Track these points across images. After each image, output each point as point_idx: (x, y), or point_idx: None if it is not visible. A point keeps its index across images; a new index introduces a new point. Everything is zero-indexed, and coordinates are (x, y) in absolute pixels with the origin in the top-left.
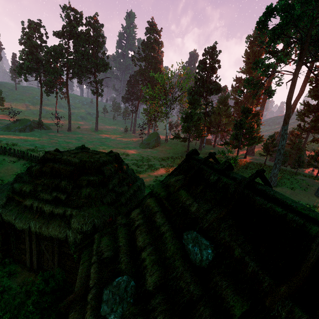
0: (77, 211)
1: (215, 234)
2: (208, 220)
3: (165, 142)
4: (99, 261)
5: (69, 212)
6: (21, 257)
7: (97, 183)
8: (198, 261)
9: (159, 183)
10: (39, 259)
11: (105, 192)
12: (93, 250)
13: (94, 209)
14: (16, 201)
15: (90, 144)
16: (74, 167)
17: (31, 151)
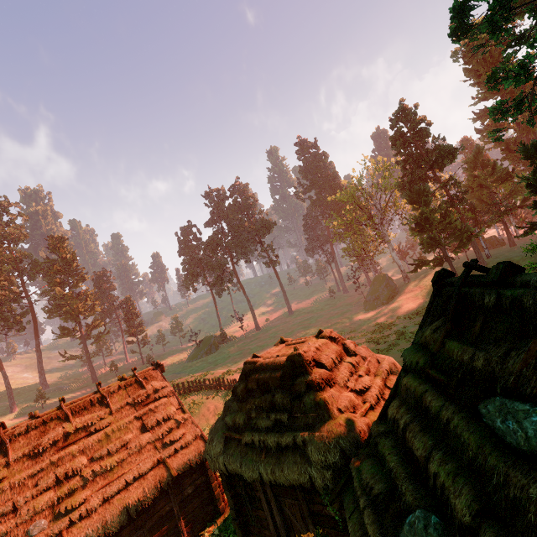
0: (309, 433)
1: (534, 387)
2: (510, 369)
3: (405, 282)
4: (372, 503)
5: (300, 437)
6: (265, 534)
7: (320, 383)
8: (523, 443)
9: (409, 347)
10: (289, 535)
11: (336, 393)
12: (355, 489)
13: (331, 423)
14: (234, 440)
15: (291, 337)
16: (281, 370)
17: (226, 375)
